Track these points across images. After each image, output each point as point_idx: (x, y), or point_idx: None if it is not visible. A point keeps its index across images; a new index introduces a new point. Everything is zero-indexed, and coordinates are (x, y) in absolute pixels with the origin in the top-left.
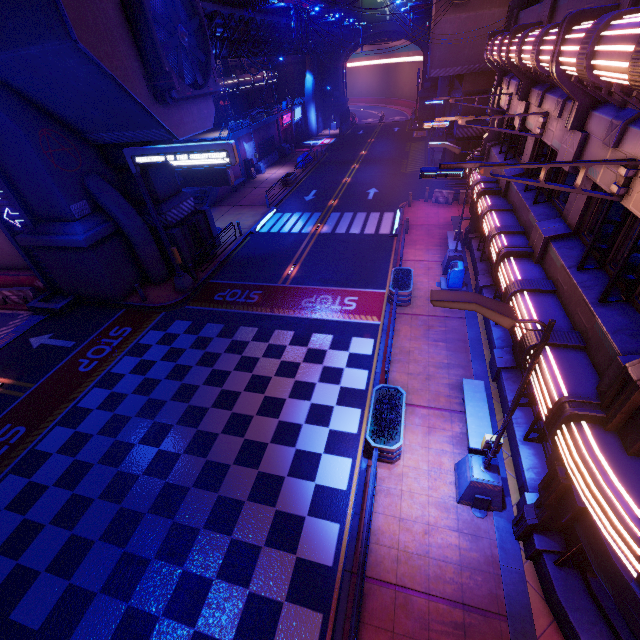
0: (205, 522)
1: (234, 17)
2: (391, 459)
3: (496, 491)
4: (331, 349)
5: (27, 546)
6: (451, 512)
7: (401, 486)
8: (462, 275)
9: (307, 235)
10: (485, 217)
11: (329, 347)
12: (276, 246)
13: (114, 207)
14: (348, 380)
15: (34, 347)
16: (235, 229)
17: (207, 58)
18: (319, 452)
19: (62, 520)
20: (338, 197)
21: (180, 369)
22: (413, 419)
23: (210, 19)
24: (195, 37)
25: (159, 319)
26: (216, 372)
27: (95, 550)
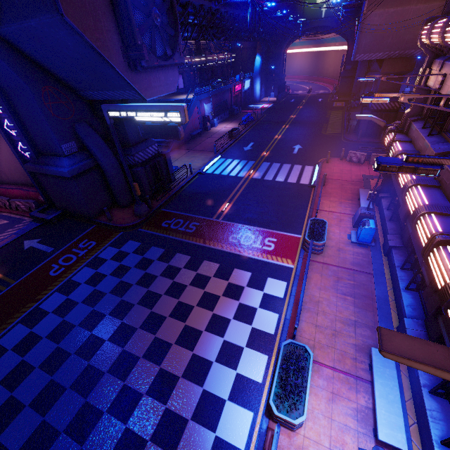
0: None
1: (204, 8)
2: (292, 428)
3: None
4: (248, 286)
5: None
6: None
7: None
8: (373, 233)
9: (241, 179)
10: (410, 191)
11: (246, 284)
12: (216, 185)
13: (95, 148)
14: (259, 321)
15: (25, 248)
16: (187, 169)
17: (176, 36)
18: (224, 397)
19: None
20: (269, 150)
21: (123, 285)
22: (317, 379)
23: (185, 8)
24: (168, 19)
25: (117, 237)
26: (150, 293)
27: None
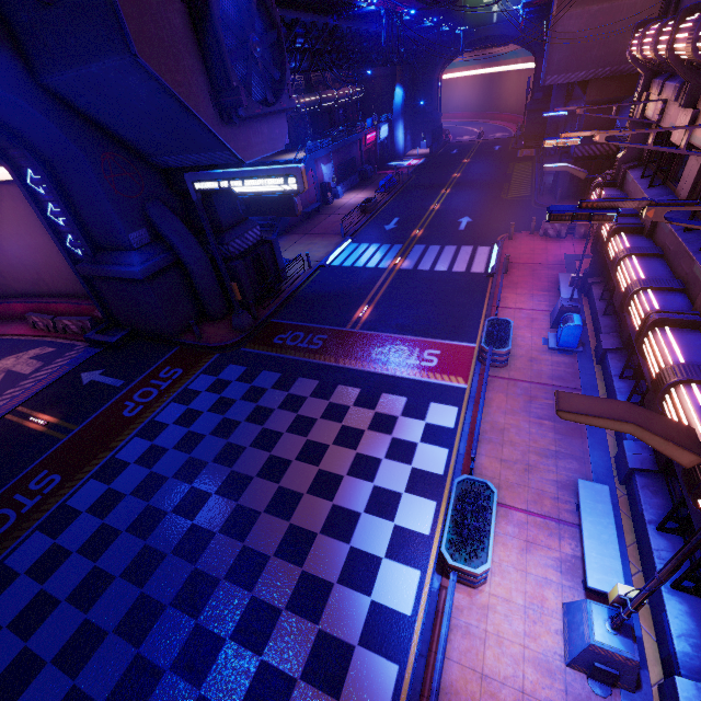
0: (233, 630)
1: (317, 26)
2: (473, 583)
3: (629, 665)
4: (403, 416)
5: (39, 625)
6: (556, 678)
7: (485, 624)
8: (579, 332)
9: (384, 271)
10: (621, 263)
11: (401, 413)
12: (348, 282)
13: (174, 236)
14: (422, 459)
15: (84, 383)
16: (304, 261)
17: (282, 71)
18: (379, 555)
19: (79, 598)
20: (423, 226)
21: (227, 424)
22: (505, 526)
23: (290, 29)
24: (270, 48)
25: (212, 361)
26: (266, 432)
27: (107, 645)
